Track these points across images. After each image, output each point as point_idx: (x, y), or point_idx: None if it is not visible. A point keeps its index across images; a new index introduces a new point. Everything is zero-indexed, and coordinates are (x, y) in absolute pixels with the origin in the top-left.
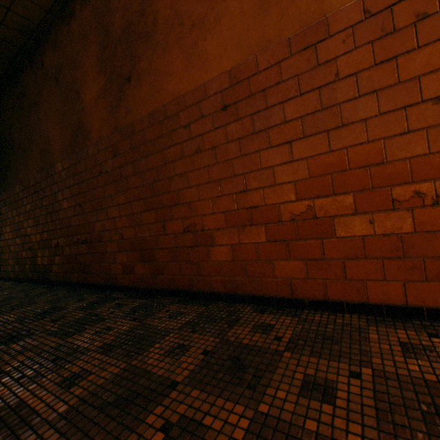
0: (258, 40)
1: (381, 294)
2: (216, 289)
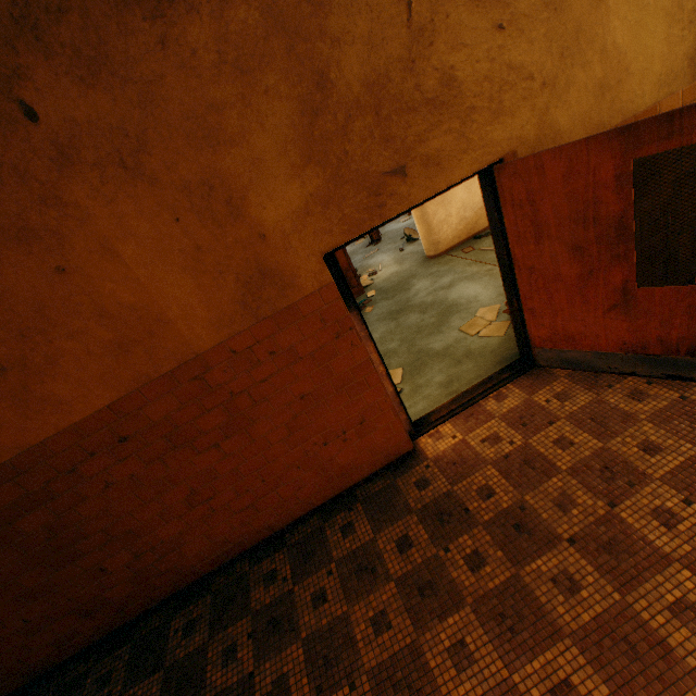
0: (133, 376)
1: (322, 497)
2: (208, 570)
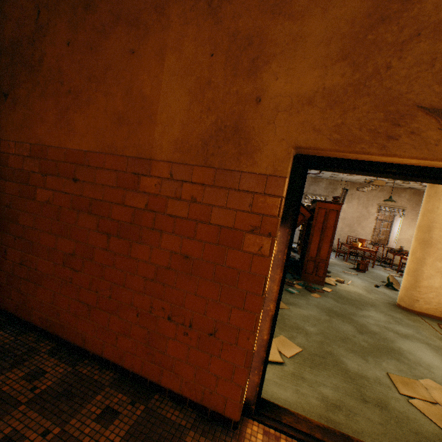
0: (110, 143)
1: (131, 363)
2: (35, 321)
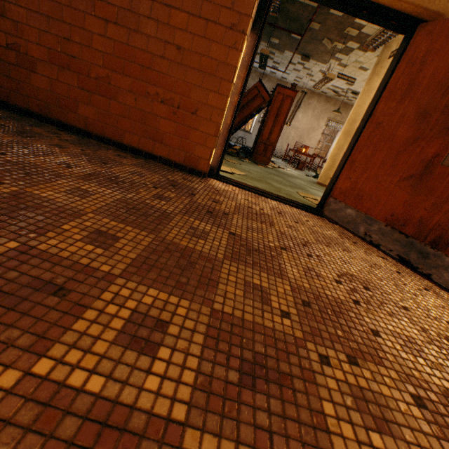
0: None
1: (130, 141)
2: (33, 109)
